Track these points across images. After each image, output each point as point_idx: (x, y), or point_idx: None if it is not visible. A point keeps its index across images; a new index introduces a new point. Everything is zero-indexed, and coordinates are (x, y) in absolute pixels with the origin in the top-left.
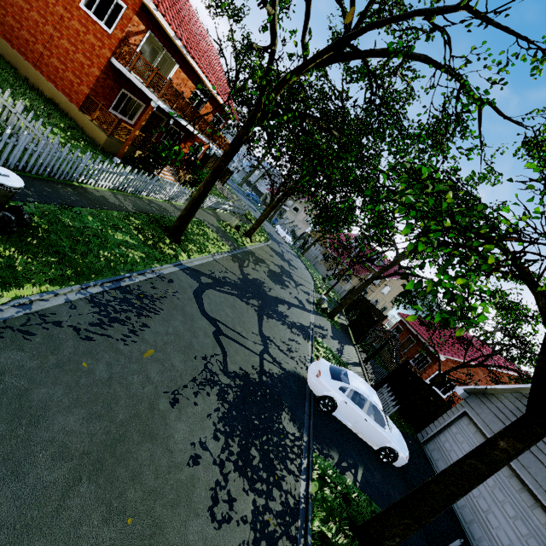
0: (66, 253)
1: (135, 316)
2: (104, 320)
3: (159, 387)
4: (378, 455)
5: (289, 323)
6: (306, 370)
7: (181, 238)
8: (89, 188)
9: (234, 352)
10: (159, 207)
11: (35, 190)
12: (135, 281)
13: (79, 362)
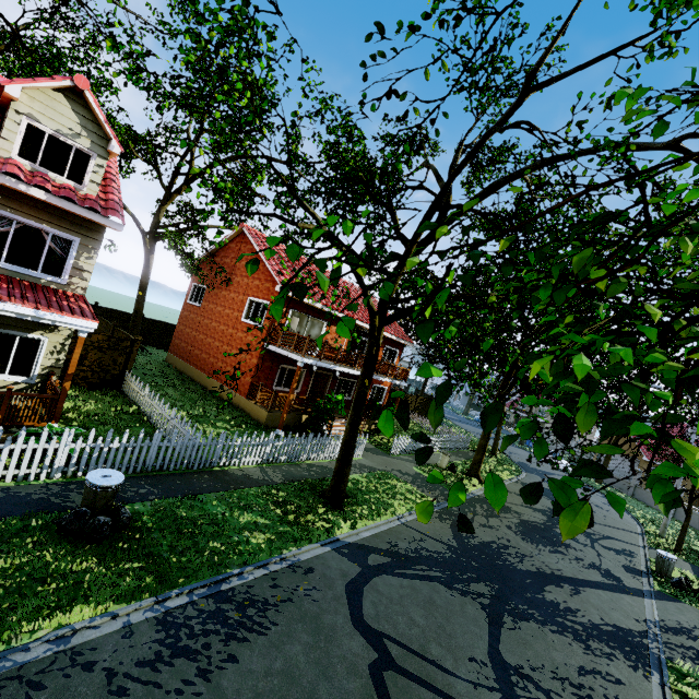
0: (160, 554)
1: (220, 640)
2: (164, 653)
3: None
4: None
5: (578, 628)
6: None
7: (345, 502)
8: (231, 470)
9: None
10: (321, 469)
11: (163, 486)
12: (246, 579)
13: None
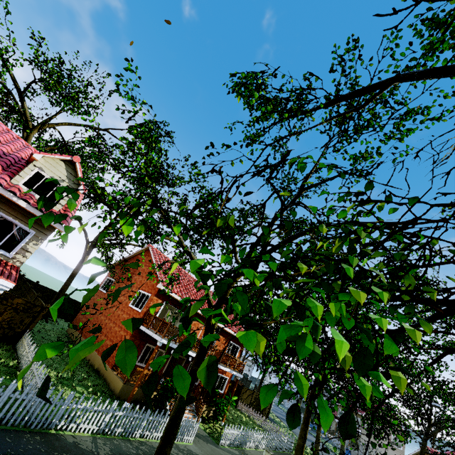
0: None
1: None
2: None
3: None
4: None
5: None
6: None
7: None
8: (65, 435)
9: None
10: (150, 449)
11: None
12: None
13: None
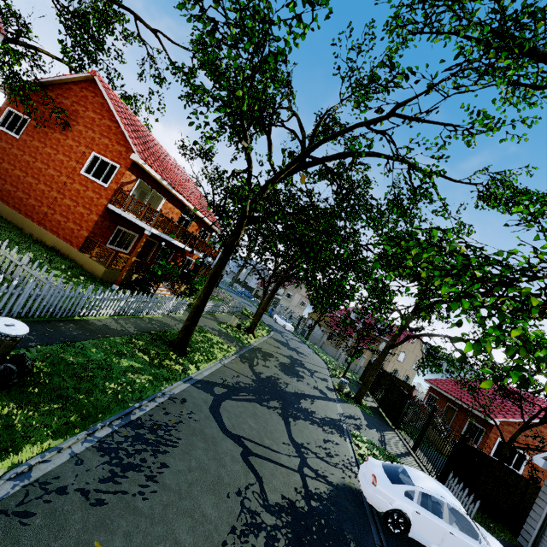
0: (69, 395)
1: (150, 455)
2: (116, 470)
3: None
4: None
5: (318, 420)
6: (356, 478)
7: (186, 350)
8: (90, 320)
9: (270, 475)
10: (159, 323)
11: (37, 333)
12: (145, 410)
13: (90, 542)
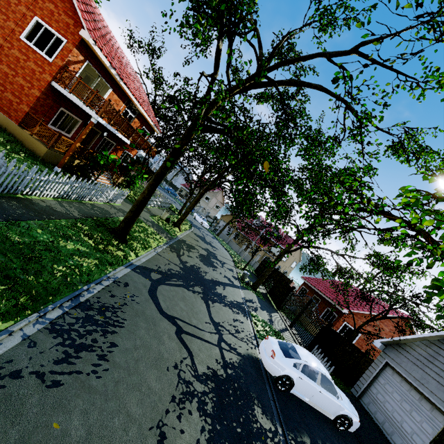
0: (17, 276)
1: (101, 335)
2: (70, 351)
3: (142, 424)
4: (335, 424)
5: (229, 303)
6: (255, 349)
7: (126, 237)
8: (34, 199)
9: (198, 350)
10: (101, 210)
11: None
12: (93, 292)
13: (49, 424)
